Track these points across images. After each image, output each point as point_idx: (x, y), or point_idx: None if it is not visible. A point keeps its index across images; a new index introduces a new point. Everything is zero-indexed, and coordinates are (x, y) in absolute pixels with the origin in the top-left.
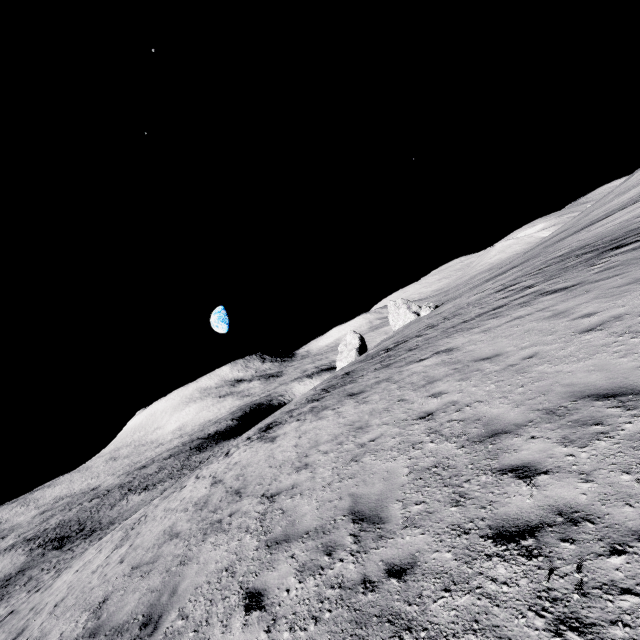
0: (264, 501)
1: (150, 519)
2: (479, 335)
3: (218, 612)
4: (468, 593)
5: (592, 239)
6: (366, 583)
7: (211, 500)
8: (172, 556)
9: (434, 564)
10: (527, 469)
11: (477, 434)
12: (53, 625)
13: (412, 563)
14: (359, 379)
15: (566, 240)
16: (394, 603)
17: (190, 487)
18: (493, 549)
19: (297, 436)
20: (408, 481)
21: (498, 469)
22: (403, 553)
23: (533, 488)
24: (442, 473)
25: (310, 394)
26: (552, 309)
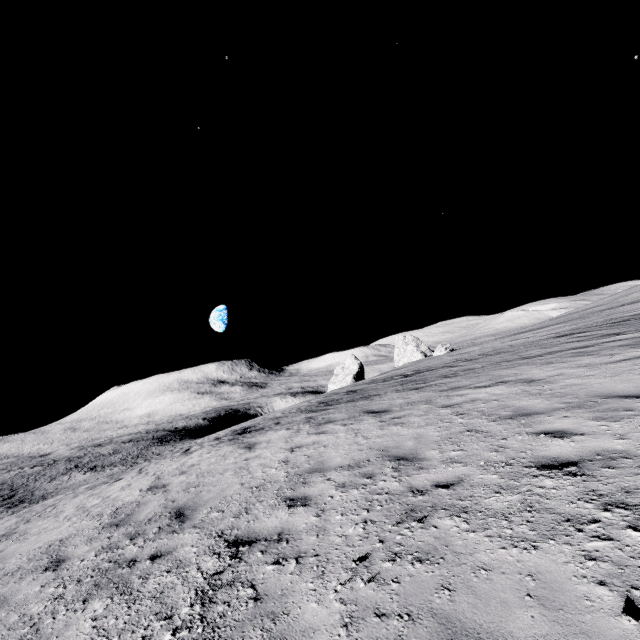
0: (220, 550)
1: (54, 514)
2: (576, 369)
3: None
4: None
5: None
6: None
7: (138, 513)
8: (19, 614)
9: None
10: None
11: None
12: None
13: None
14: (375, 397)
15: (620, 308)
16: None
17: (124, 482)
18: None
19: (288, 448)
20: None
21: None
22: None
23: None
24: None
25: (303, 405)
26: None
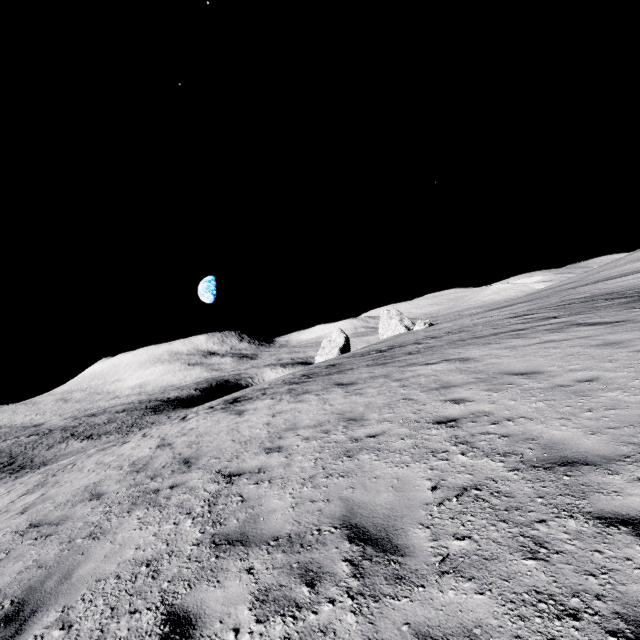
0: (219, 480)
1: (77, 469)
2: (502, 350)
3: (117, 634)
4: None
5: (618, 289)
6: None
7: (153, 463)
8: (83, 522)
9: None
10: None
11: (536, 457)
12: None
13: None
14: (348, 371)
15: (581, 288)
16: None
17: (133, 444)
18: None
19: (270, 414)
20: (435, 499)
21: (595, 515)
22: (448, 621)
23: None
24: (491, 500)
25: (288, 377)
26: (599, 338)
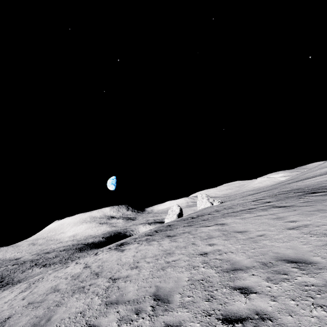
0: (110, 281)
1: (45, 280)
2: (239, 220)
3: None
4: None
5: (303, 186)
6: None
7: (81, 275)
8: (52, 301)
9: None
10: (247, 289)
11: (226, 268)
12: None
13: (179, 325)
14: (174, 229)
15: (291, 184)
16: None
17: (71, 267)
18: (221, 325)
19: (135, 251)
20: (187, 284)
21: (233, 287)
22: (175, 320)
23: (247, 299)
24: (205, 284)
25: (148, 232)
26: (276, 215)
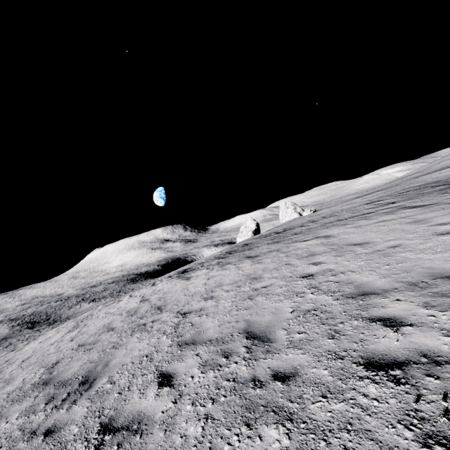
0: (178, 316)
1: (95, 317)
2: (351, 229)
3: (138, 383)
4: (342, 402)
5: (444, 177)
6: (255, 381)
7: (139, 310)
8: (108, 342)
9: (313, 376)
10: (393, 321)
11: (350, 292)
12: (19, 373)
13: (294, 373)
14: (255, 248)
15: (421, 177)
16: (278, 399)
17: (125, 301)
18: (364, 373)
19: (206, 278)
20: (292, 317)
21: (368, 318)
22: (287, 365)
23: (399, 334)
24: (320, 315)
25: (217, 254)
26: (413, 217)
